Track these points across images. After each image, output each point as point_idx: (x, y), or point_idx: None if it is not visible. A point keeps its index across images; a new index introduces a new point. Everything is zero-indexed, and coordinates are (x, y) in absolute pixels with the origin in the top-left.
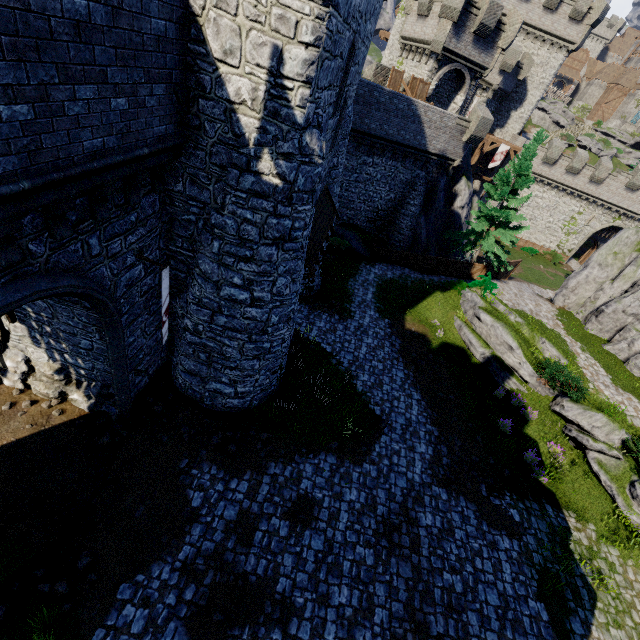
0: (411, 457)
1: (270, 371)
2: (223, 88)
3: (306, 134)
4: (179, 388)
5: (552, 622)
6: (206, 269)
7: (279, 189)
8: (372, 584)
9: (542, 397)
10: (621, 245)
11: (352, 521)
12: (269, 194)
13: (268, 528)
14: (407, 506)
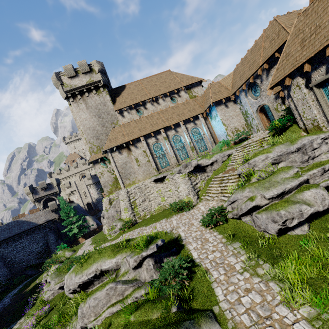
0: None
1: None
2: None
3: None
4: None
5: None
6: None
7: None
8: None
9: None
10: None
11: None
12: None
13: None
14: None
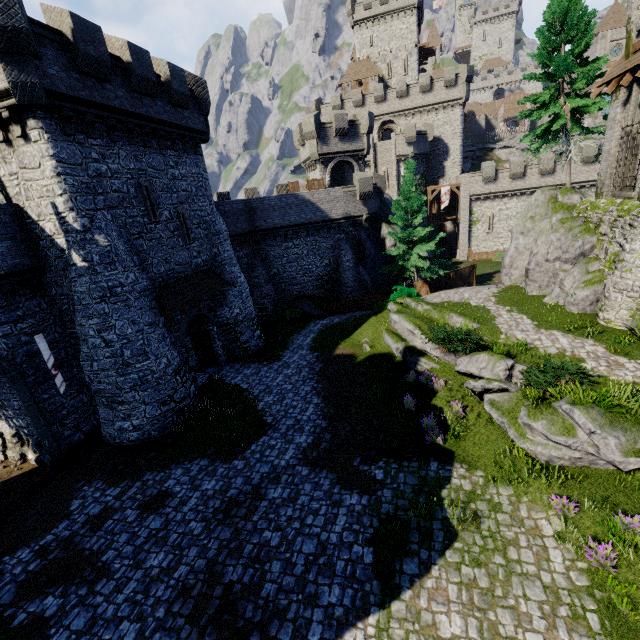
0: (285, 448)
1: (158, 403)
2: (45, 232)
3: (89, 233)
4: (103, 437)
5: (376, 564)
6: (79, 334)
7: (86, 267)
8: (189, 548)
9: (453, 366)
10: (533, 208)
11: (198, 504)
12: (84, 272)
13: (120, 517)
14: (260, 486)
